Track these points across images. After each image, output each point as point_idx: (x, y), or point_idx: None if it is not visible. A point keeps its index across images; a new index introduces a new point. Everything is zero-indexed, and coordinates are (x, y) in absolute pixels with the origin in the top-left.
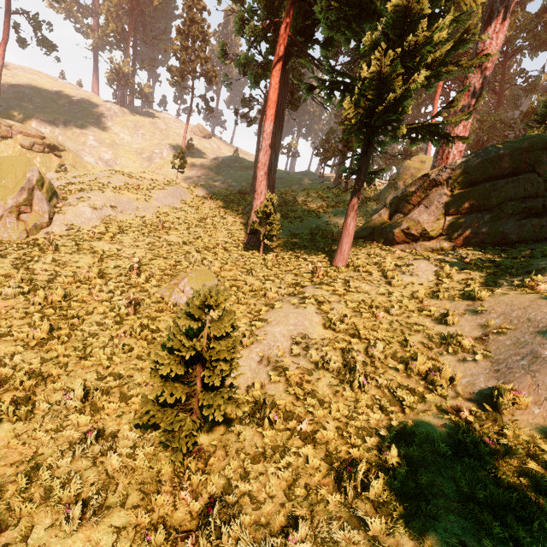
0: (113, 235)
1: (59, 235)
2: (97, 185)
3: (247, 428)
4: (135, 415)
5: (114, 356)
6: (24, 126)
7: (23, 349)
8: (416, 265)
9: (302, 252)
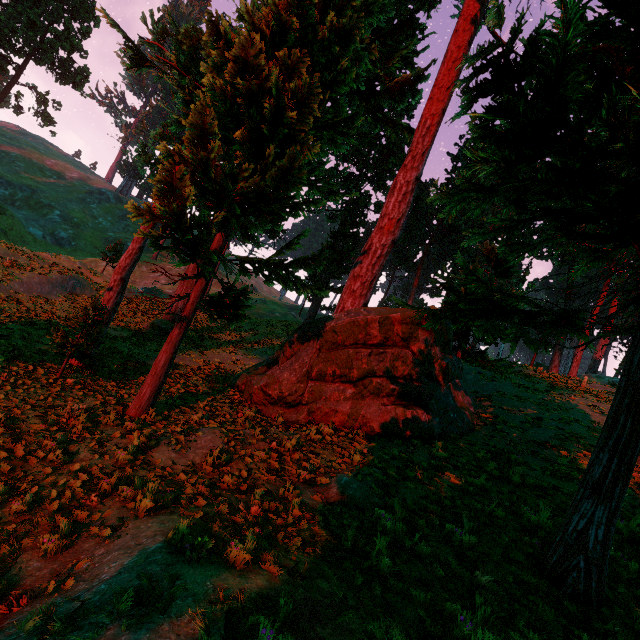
0: None
1: None
2: None
3: None
4: None
5: None
6: None
7: None
8: (201, 436)
9: (127, 387)
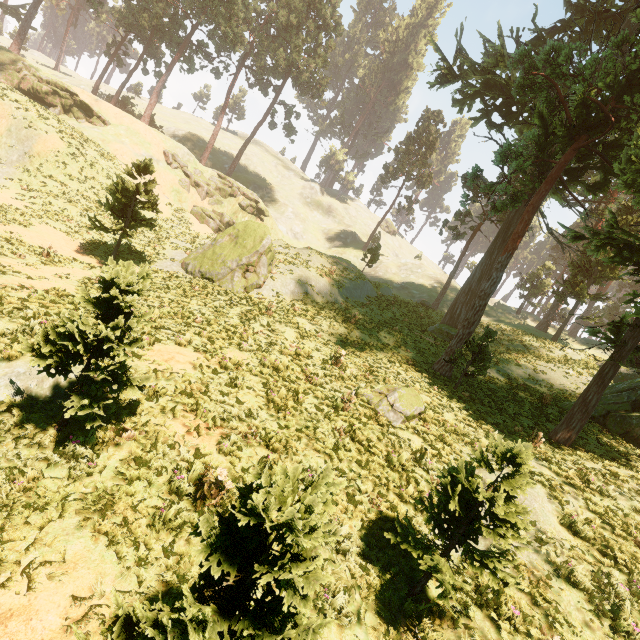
0: (312, 315)
1: (267, 299)
2: (299, 260)
3: (474, 604)
4: (362, 525)
5: (339, 451)
6: (248, 190)
7: (264, 408)
8: None
9: (504, 405)
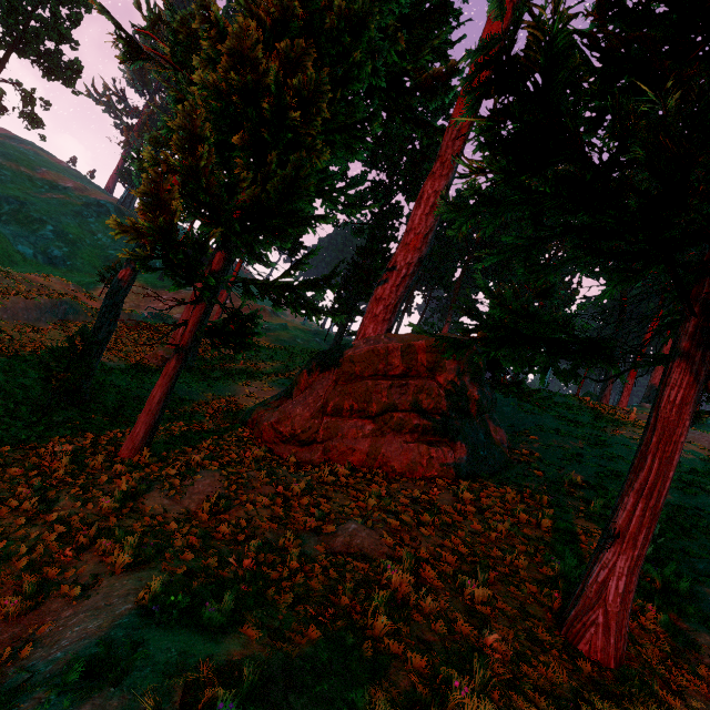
0: None
1: None
2: None
3: None
4: None
5: None
6: None
7: None
8: (199, 480)
9: (121, 425)
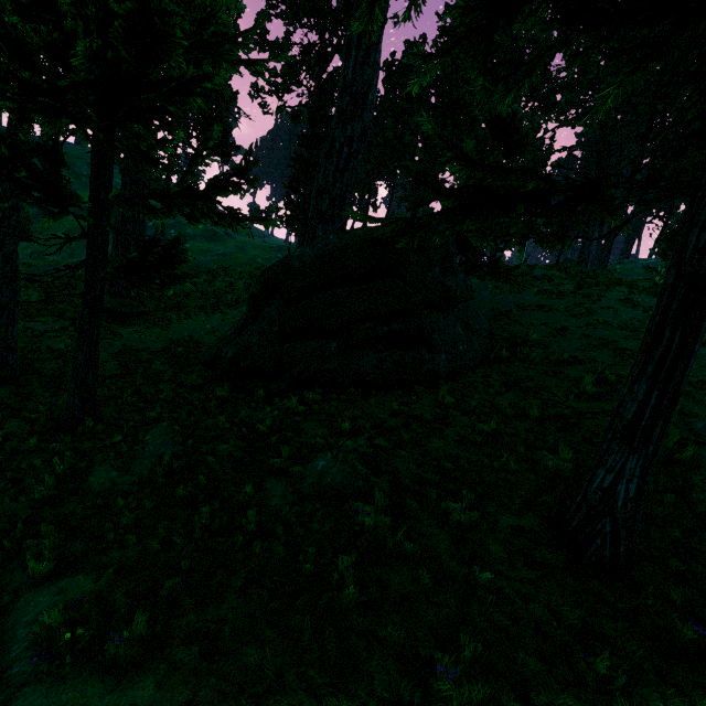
0: None
1: None
2: None
3: None
4: None
5: None
6: None
7: None
8: (149, 442)
9: (64, 394)
